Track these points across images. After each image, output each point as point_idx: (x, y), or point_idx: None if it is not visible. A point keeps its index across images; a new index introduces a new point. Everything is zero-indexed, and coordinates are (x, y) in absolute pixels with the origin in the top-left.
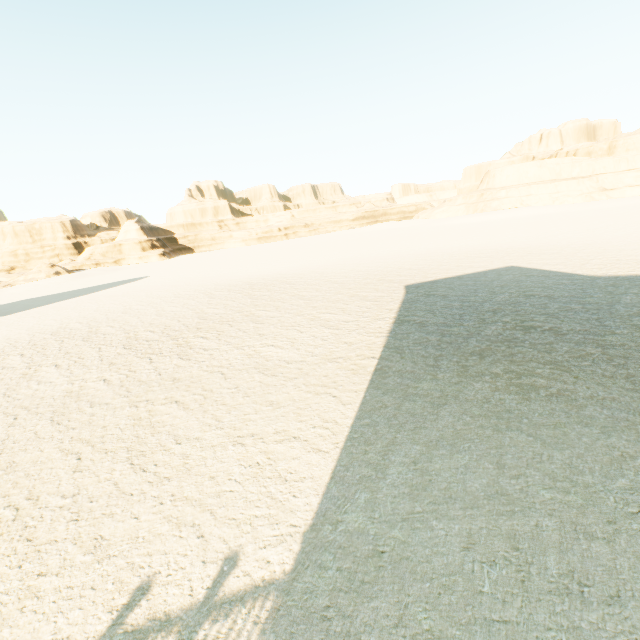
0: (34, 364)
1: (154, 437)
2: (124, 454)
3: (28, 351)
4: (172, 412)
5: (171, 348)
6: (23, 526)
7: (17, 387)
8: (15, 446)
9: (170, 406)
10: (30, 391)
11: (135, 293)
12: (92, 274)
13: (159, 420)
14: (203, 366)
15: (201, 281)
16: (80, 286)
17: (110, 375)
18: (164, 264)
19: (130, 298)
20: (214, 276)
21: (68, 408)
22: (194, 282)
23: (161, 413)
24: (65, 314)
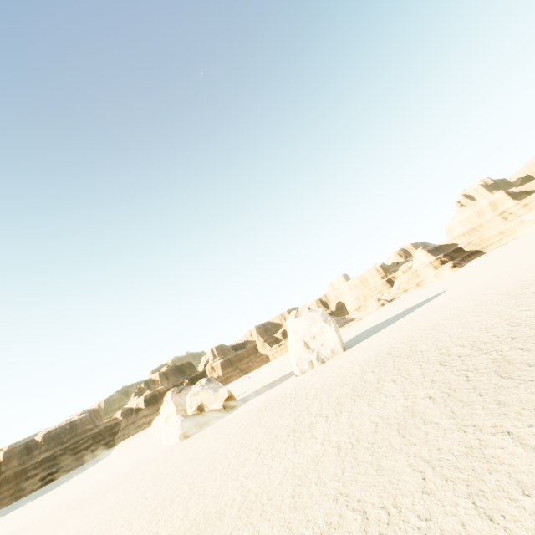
0: (380, 379)
1: (491, 475)
2: (463, 487)
3: (375, 368)
4: (506, 446)
5: (485, 364)
6: (394, 534)
7: (373, 398)
8: (379, 450)
9: (501, 437)
10: (381, 403)
11: (437, 309)
12: (403, 299)
13: (492, 453)
14: (531, 387)
15: (500, 282)
16: (397, 311)
17: (433, 392)
18: (457, 274)
19: (434, 314)
20: (514, 272)
21: (407, 422)
22: (492, 285)
23: (492, 445)
24: (392, 336)
